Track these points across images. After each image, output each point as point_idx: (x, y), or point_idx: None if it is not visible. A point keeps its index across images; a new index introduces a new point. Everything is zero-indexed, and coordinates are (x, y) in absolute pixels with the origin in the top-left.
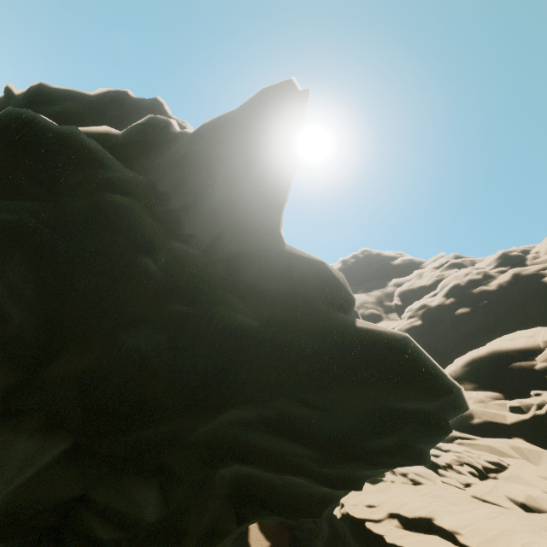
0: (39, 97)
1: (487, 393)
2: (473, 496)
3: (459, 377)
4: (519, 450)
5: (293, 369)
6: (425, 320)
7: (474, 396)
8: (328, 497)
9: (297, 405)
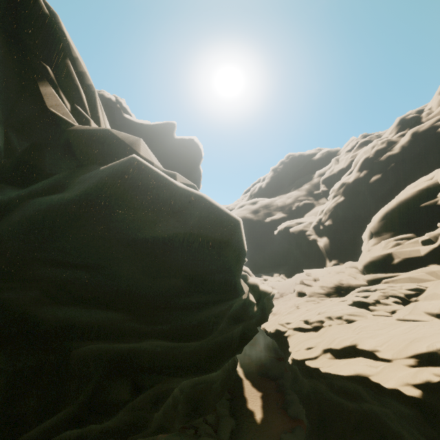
0: None
1: (402, 236)
2: (397, 319)
3: (378, 231)
4: (434, 274)
5: (20, 230)
6: (346, 196)
7: (392, 242)
8: (218, 350)
9: (57, 269)
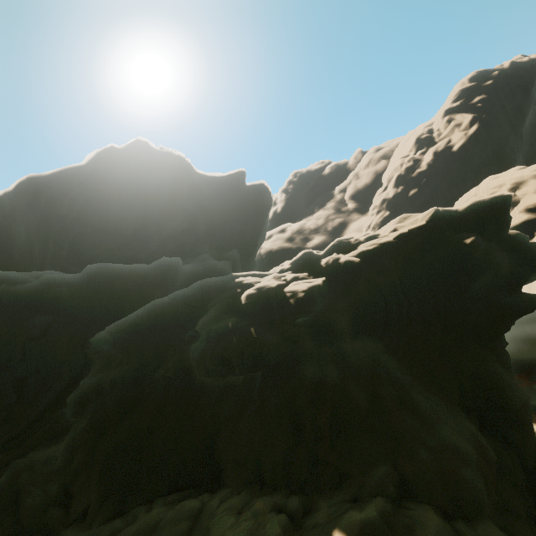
0: (46, 190)
1: None
2: None
3: None
4: None
5: None
6: (391, 210)
7: None
8: None
9: None
